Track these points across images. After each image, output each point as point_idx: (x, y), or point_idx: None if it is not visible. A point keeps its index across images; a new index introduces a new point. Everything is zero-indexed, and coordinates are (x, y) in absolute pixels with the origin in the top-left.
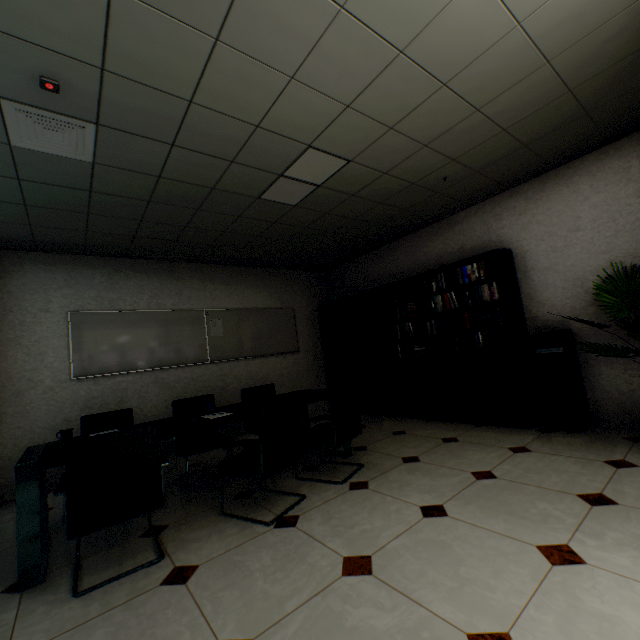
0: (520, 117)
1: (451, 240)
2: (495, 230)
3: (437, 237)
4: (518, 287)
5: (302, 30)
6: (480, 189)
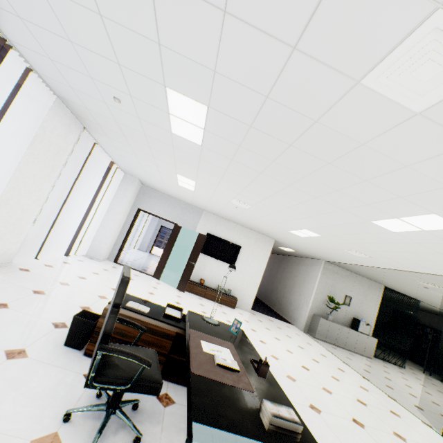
0: (439, 313)
1: (428, 319)
2: (439, 324)
3: (425, 316)
4: (439, 340)
5: (400, 298)
6: (437, 314)
